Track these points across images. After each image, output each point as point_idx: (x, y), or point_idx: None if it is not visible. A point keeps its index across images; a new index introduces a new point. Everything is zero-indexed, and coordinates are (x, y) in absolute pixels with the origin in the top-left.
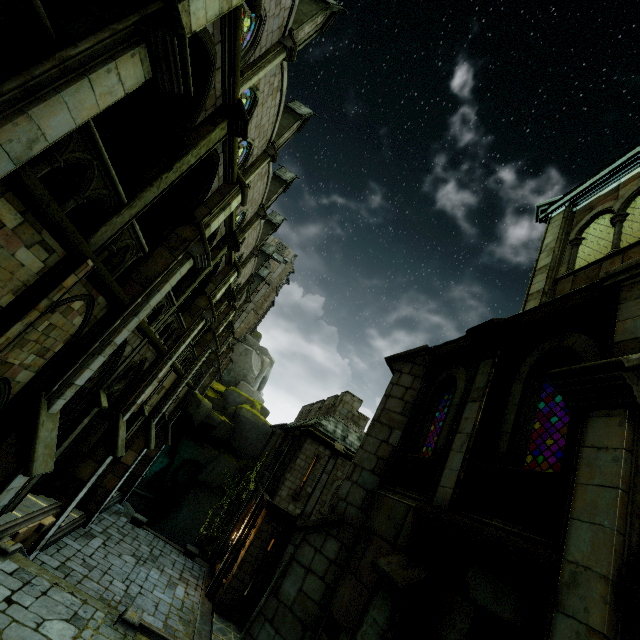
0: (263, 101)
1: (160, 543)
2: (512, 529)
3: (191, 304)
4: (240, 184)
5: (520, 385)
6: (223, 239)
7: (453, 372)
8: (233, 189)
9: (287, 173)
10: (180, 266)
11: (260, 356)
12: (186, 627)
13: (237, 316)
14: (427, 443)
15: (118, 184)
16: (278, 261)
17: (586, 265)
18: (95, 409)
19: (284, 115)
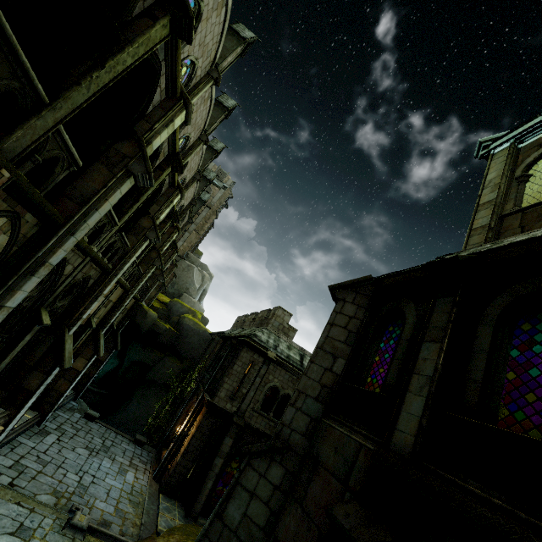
0: (207, 15)
1: (112, 434)
2: (501, 503)
3: (135, 224)
4: (184, 100)
5: (488, 329)
6: (166, 160)
7: (400, 305)
8: (176, 104)
9: (229, 100)
10: (120, 184)
11: (201, 271)
12: (135, 509)
13: (180, 235)
14: (371, 373)
15: (33, 75)
16: (218, 186)
17: (538, 202)
18: (36, 327)
19: (228, 37)
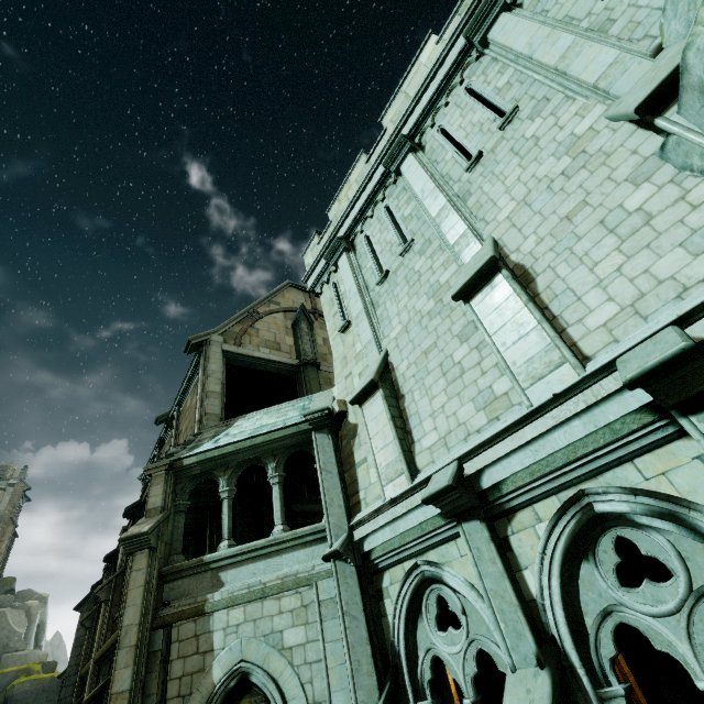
0: None
1: None
2: None
3: None
4: None
5: None
6: None
7: None
8: None
9: None
10: None
11: (22, 606)
12: None
13: None
14: None
15: None
16: (1, 489)
17: None
18: None
19: None
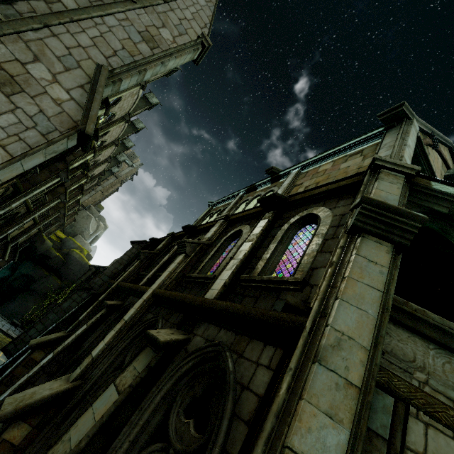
0: (125, 98)
1: None
2: None
3: (54, 189)
4: (94, 150)
5: None
6: (81, 165)
7: None
8: (90, 151)
9: (140, 123)
10: (53, 180)
11: (98, 221)
12: None
13: (88, 192)
14: None
15: None
16: (128, 164)
17: None
18: None
19: (141, 100)
